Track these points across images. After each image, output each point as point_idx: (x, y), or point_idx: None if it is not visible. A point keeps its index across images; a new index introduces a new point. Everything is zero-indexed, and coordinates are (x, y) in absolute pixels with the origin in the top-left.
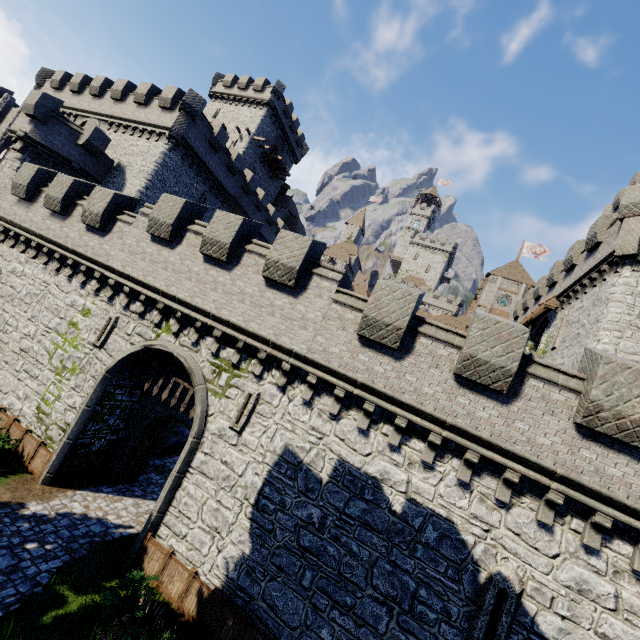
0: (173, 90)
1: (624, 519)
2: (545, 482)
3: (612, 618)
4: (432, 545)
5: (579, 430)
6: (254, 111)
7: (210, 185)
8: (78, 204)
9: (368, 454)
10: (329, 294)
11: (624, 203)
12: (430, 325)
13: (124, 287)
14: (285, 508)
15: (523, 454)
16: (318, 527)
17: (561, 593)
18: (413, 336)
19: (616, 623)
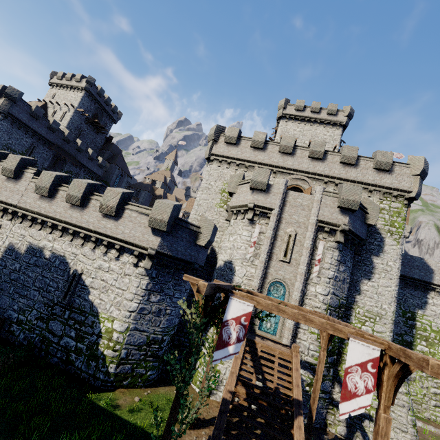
0: (0, 86)
1: (109, 240)
2: (90, 234)
3: (106, 274)
4: (57, 266)
5: (102, 215)
6: (77, 94)
7: (37, 138)
8: None
9: (40, 240)
10: (29, 179)
11: (208, 135)
12: (64, 186)
13: None
14: (6, 267)
15: (84, 226)
16: (18, 270)
17: (94, 270)
18: (57, 191)
19: (107, 275)
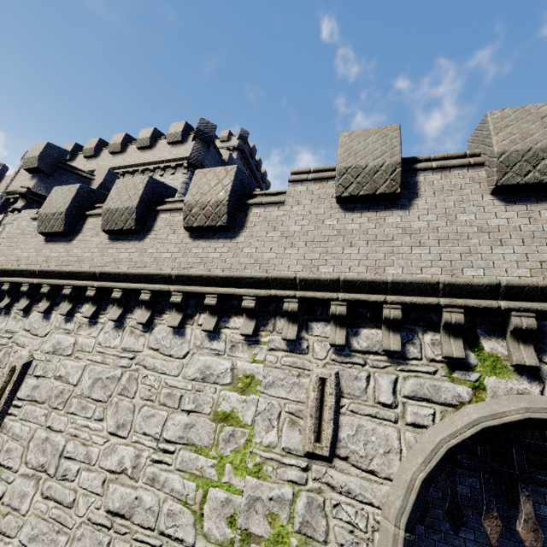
0: (181, 124)
1: None
2: None
3: None
4: None
5: None
6: None
7: None
8: (159, 211)
9: None
10: None
11: None
12: None
13: (331, 306)
14: None
15: None
16: None
17: None
18: None
19: None
